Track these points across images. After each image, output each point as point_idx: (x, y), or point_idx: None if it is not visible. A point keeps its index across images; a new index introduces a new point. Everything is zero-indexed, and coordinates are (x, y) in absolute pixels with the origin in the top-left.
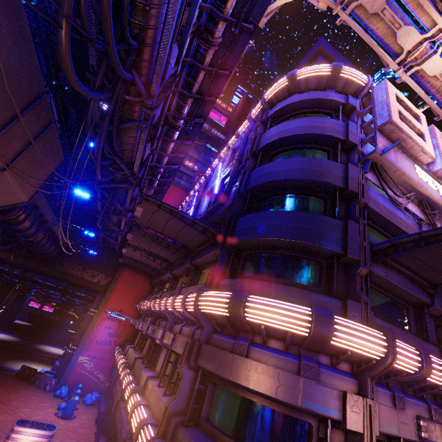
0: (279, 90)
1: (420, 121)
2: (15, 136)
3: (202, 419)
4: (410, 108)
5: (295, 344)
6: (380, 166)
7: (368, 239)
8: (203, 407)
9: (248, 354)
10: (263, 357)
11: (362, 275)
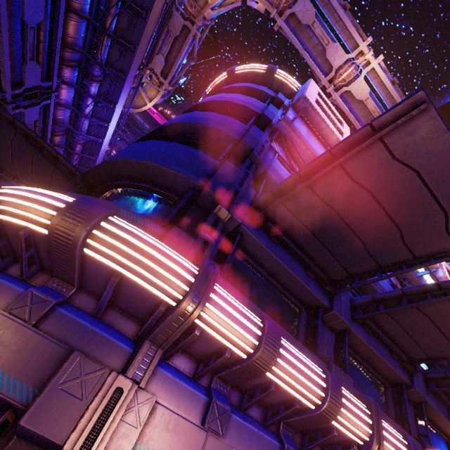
0: (219, 83)
1: (343, 126)
2: None
3: None
4: (334, 111)
5: (50, 271)
6: (291, 141)
7: (251, 194)
8: None
9: None
10: None
11: (222, 218)
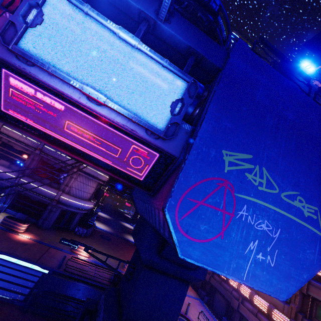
0: None
1: None
2: None
3: (314, 318)
4: None
5: None
6: None
7: None
8: (313, 312)
9: None
10: None
11: None
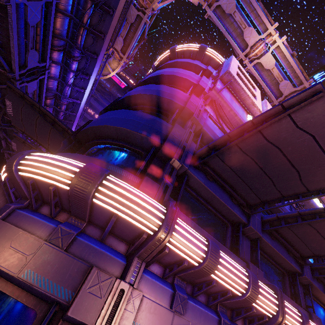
0: (164, 58)
1: (255, 90)
2: None
3: None
4: (249, 79)
5: (68, 211)
6: (219, 105)
7: (193, 147)
8: None
9: (7, 217)
10: (19, 219)
11: (175, 167)
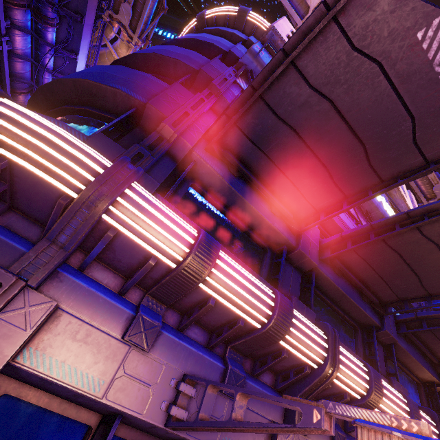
0: (189, 31)
1: None
2: None
3: None
4: None
5: None
6: None
7: (207, 123)
8: None
9: None
10: None
11: (166, 138)
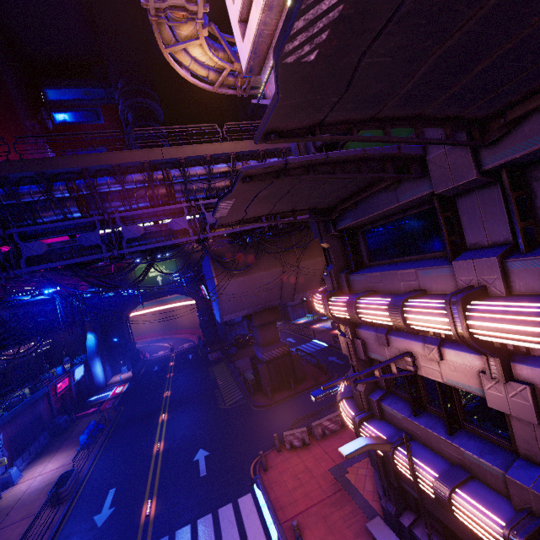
0: None
1: None
2: (288, 255)
3: None
4: None
5: None
6: None
7: None
8: None
9: None
10: None
11: (328, 247)
